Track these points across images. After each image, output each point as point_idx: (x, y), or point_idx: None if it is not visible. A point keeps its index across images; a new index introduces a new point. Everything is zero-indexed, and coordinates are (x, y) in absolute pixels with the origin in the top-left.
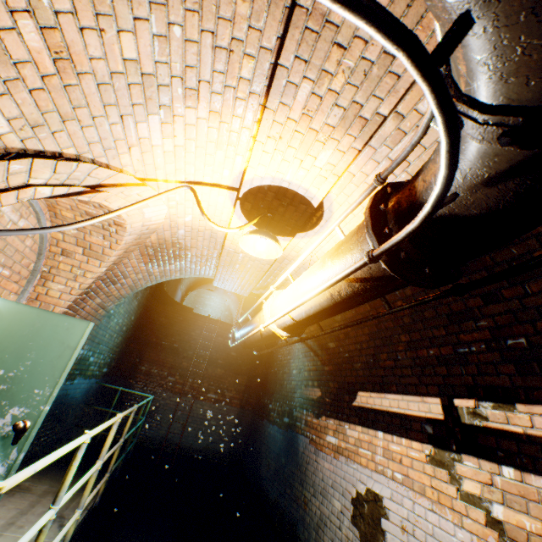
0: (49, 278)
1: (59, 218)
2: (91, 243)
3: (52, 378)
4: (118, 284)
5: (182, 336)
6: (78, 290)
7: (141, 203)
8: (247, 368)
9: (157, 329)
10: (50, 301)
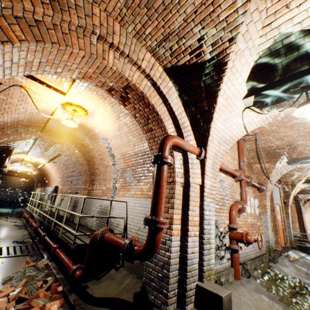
0: None
1: None
2: None
3: None
4: None
5: (10, 177)
6: None
7: None
8: (30, 182)
9: (2, 175)
10: None
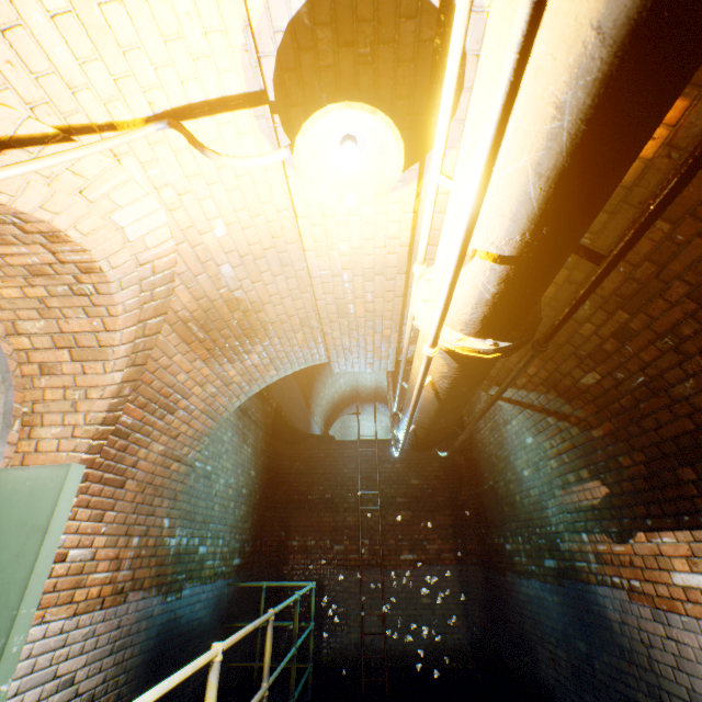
0: (35, 422)
1: (6, 307)
2: (74, 335)
3: (3, 610)
4: (178, 411)
5: (332, 480)
6: (84, 426)
7: (55, 157)
8: (444, 498)
9: (294, 481)
10: (44, 462)
